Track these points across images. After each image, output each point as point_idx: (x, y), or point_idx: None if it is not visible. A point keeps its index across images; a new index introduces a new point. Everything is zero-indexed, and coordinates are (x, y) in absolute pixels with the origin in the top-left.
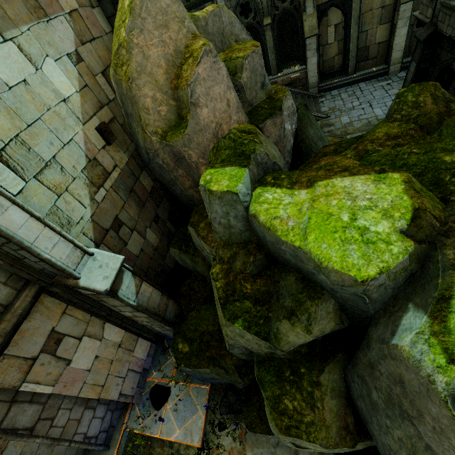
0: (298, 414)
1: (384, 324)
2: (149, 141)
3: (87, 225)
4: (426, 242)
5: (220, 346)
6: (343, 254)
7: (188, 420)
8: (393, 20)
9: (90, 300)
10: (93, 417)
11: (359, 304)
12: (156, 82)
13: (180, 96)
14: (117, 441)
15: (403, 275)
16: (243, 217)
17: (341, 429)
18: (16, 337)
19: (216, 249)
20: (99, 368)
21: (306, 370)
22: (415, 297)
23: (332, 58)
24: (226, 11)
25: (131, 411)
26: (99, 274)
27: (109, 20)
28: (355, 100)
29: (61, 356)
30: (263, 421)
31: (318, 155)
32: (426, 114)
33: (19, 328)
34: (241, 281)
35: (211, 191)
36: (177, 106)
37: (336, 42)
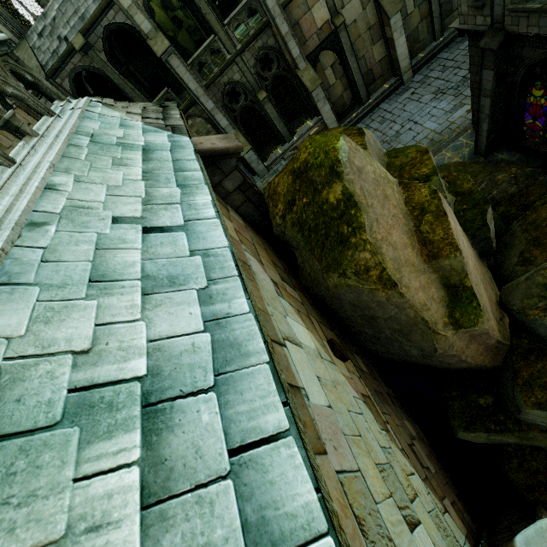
0: None
1: None
2: (443, 340)
3: (431, 496)
4: None
5: None
6: None
7: None
8: (385, 35)
9: None
10: None
11: None
12: (413, 267)
13: (444, 265)
14: None
15: None
16: None
17: None
18: None
19: None
20: None
21: None
22: None
23: (340, 97)
24: (366, 132)
25: None
26: None
27: (238, 211)
28: (393, 124)
29: None
30: None
31: (540, 225)
32: None
33: None
34: None
35: None
36: (439, 277)
37: (338, 80)
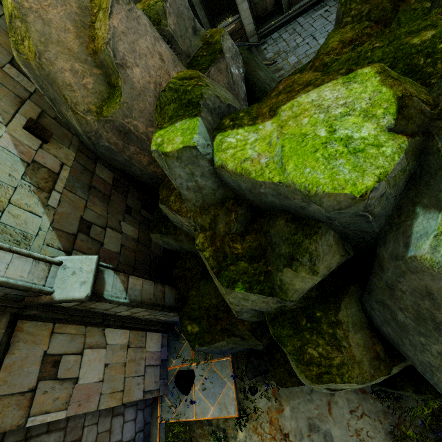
0: (325, 359)
1: (393, 239)
2: (85, 123)
3: (49, 235)
4: (420, 133)
5: (229, 316)
6: (331, 172)
7: (219, 395)
8: None
9: (78, 311)
10: (124, 422)
11: (361, 226)
12: (69, 51)
13: (102, 60)
14: (156, 435)
15: (402, 178)
16: (211, 173)
17: (373, 360)
18: (2, 375)
19: (193, 218)
20: (112, 375)
21: (322, 312)
22: (422, 199)
23: None
24: None
25: (162, 403)
26: (75, 282)
27: None
28: (298, 37)
29: (65, 377)
30: (292, 374)
31: None
32: (378, 6)
33: (1, 364)
34: (229, 243)
35: (166, 154)
36: (104, 75)
37: None
